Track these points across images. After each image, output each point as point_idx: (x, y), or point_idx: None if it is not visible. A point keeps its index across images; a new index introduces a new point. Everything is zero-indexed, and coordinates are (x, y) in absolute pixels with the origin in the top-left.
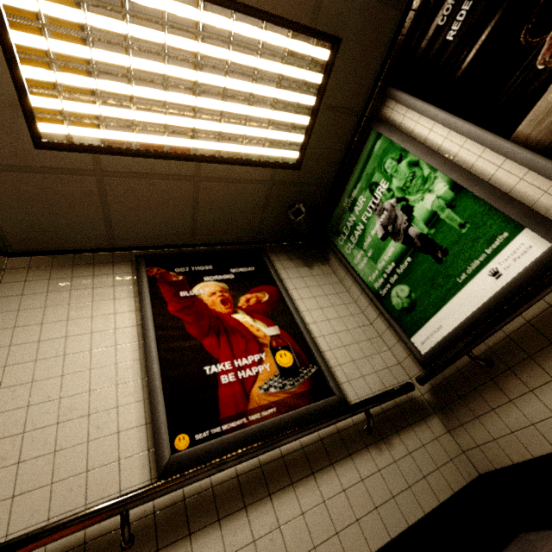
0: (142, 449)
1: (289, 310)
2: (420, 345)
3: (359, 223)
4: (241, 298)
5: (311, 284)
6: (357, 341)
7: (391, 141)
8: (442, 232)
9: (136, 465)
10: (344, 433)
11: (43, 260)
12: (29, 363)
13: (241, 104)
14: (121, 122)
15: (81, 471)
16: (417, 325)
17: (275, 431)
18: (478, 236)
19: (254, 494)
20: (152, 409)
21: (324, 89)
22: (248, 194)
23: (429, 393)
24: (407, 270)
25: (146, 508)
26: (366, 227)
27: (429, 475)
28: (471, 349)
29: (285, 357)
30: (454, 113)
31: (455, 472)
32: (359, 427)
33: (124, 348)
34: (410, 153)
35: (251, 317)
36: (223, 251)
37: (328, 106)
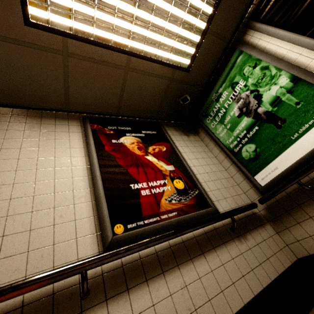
0: (92, 232)
1: (178, 157)
2: (261, 180)
3: (222, 108)
4: (149, 148)
5: (189, 145)
6: (219, 179)
7: (249, 55)
8: (282, 109)
9: (88, 242)
10: (218, 230)
11: (21, 111)
12: (11, 172)
13: (162, 19)
14: (85, 16)
15: (49, 244)
16: (260, 168)
17: (178, 226)
18: (309, 109)
19: (167, 265)
20: (98, 207)
21: (212, 18)
22: (156, 85)
23: (265, 210)
24: (255, 134)
25: (96, 271)
26: (227, 110)
27: (270, 258)
28: (300, 179)
29: (179, 183)
30: (297, 33)
31: (284, 256)
32: (226, 227)
33: (77, 169)
34: (264, 60)
35: (156, 159)
36: (137, 120)
37: (211, 32)
